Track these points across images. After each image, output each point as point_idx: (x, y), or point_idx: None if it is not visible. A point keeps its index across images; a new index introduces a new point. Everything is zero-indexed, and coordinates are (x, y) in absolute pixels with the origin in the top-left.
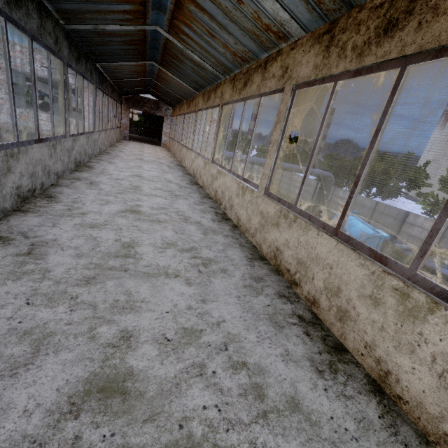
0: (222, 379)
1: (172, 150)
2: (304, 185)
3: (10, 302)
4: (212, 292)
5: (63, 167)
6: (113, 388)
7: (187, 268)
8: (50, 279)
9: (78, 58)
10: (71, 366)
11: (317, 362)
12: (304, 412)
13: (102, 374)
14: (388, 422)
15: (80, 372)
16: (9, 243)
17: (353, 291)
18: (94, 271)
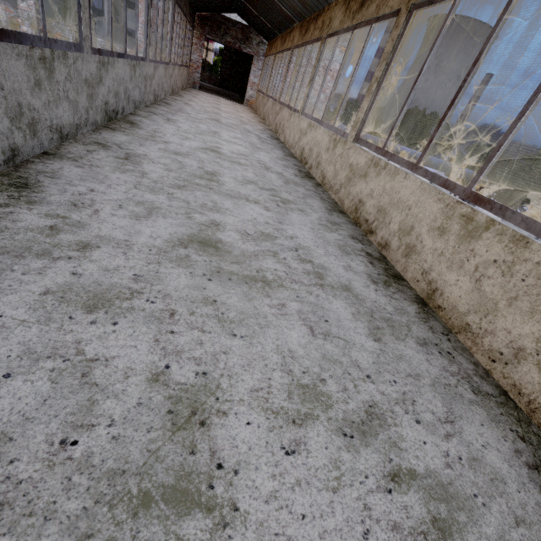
0: None
1: (261, 112)
2: None
3: None
4: None
5: (75, 117)
6: None
7: None
8: None
9: None
10: None
11: None
12: None
13: None
14: None
15: None
16: None
17: None
18: None
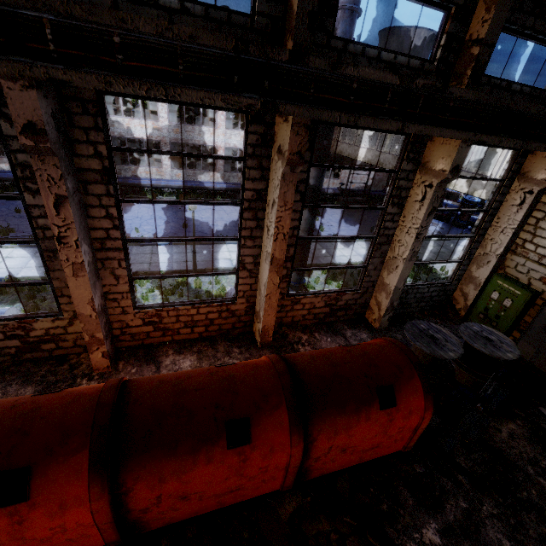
0: None
1: None
2: None
3: None
4: None
5: None
6: None
7: None
8: None
9: None
10: None
11: None
12: None
13: None
14: None
15: None
16: None
17: None
18: None
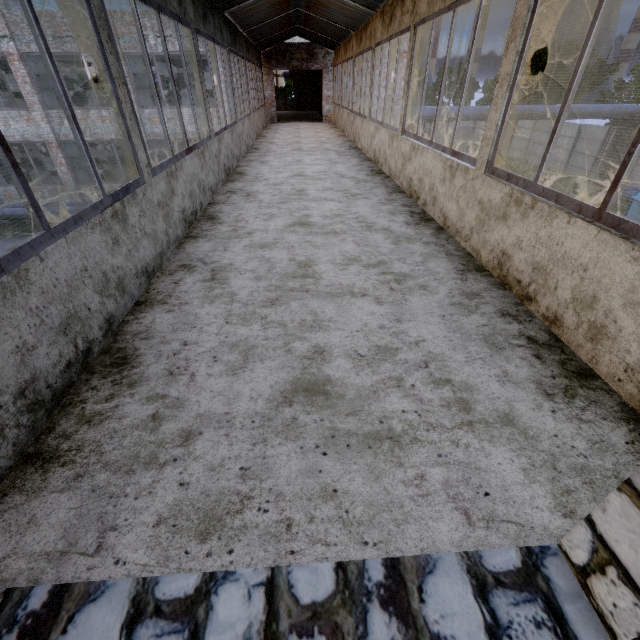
0: (422, 392)
1: (340, 125)
2: (551, 145)
3: (213, 321)
4: (408, 312)
5: (215, 180)
6: (315, 389)
7: (375, 286)
8: (238, 302)
9: (204, 14)
10: (277, 371)
11: (547, 385)
12: (520, 427)
13: (304, 379)
14: (638, 448)
15: (285, 376)
16: (193, 271)
17: (615, 299)
18: (275, 293)
